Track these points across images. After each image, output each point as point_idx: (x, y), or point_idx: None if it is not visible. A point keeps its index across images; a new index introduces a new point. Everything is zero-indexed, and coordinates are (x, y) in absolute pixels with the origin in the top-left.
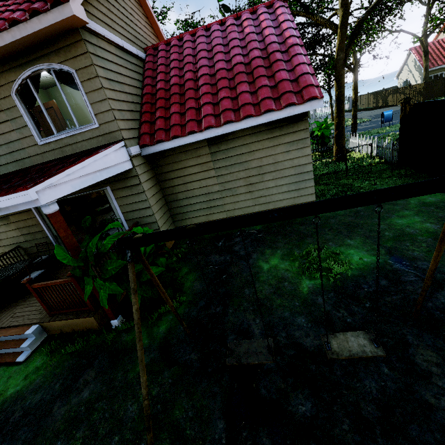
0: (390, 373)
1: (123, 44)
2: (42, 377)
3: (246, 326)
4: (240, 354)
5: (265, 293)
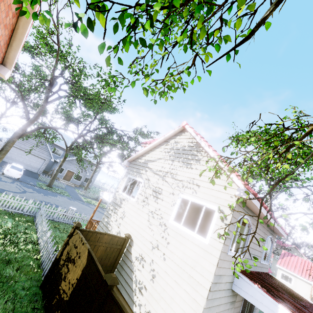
0: None
1: None
2: None
3: None
4: None
5: None
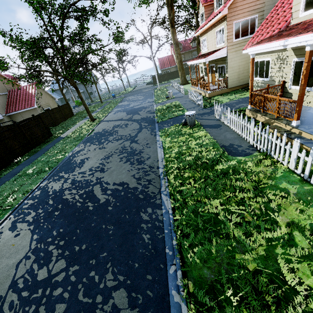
0: None
1: (0, 94)
2: None
3: None
4: None
5: None
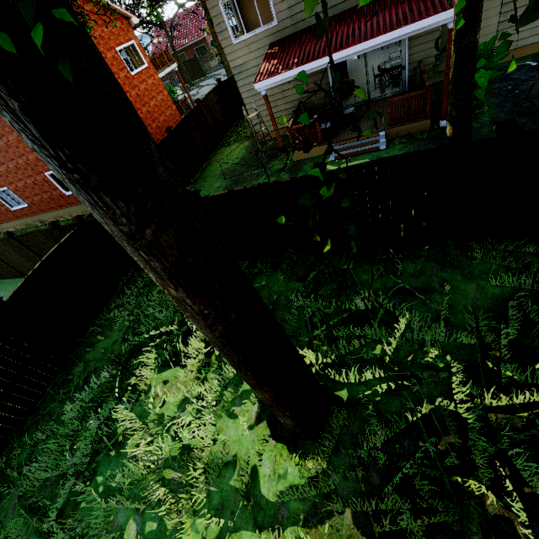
0: None
1: None
2: (413, 148)
3: None
4: None
5: None
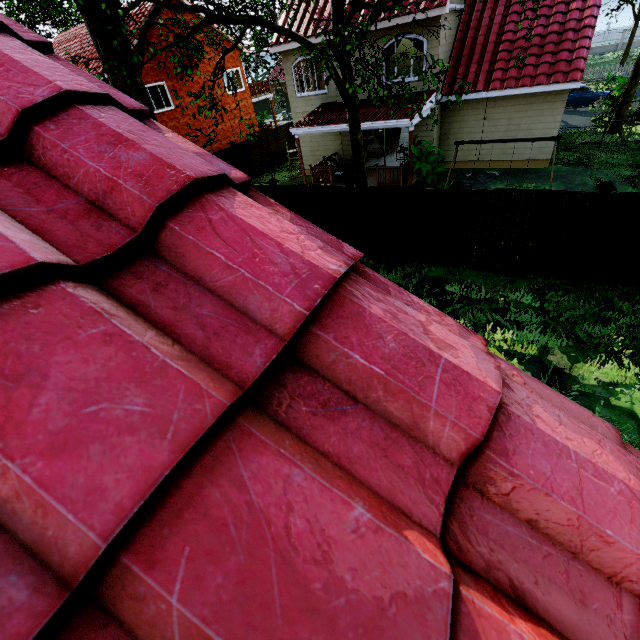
0: None
1: (455, 7)
2: None
3: None
4: None
5: None
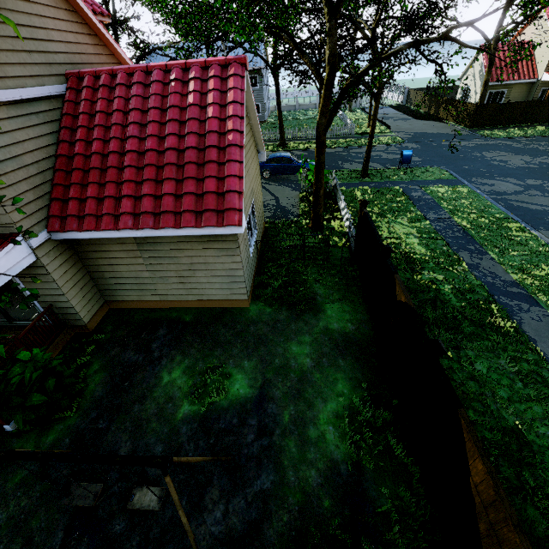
0: (185, 505)
1: (21, 94)
2: None
3: (117, 448)
4: (75, 496)
5: (148, 413)
